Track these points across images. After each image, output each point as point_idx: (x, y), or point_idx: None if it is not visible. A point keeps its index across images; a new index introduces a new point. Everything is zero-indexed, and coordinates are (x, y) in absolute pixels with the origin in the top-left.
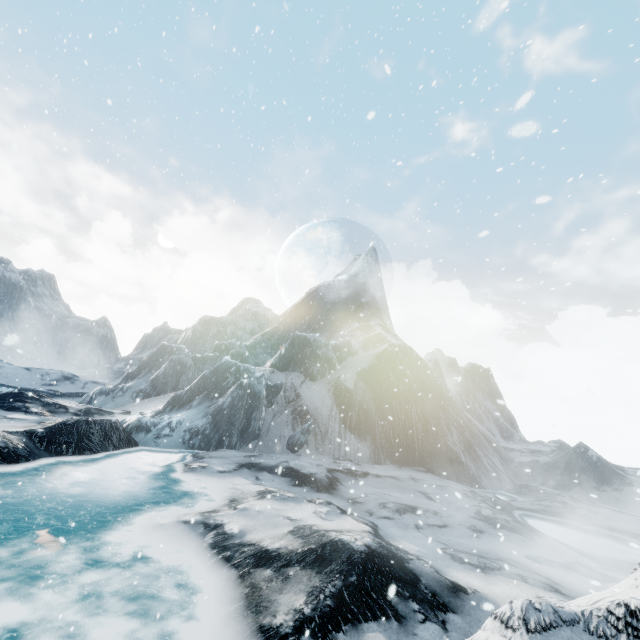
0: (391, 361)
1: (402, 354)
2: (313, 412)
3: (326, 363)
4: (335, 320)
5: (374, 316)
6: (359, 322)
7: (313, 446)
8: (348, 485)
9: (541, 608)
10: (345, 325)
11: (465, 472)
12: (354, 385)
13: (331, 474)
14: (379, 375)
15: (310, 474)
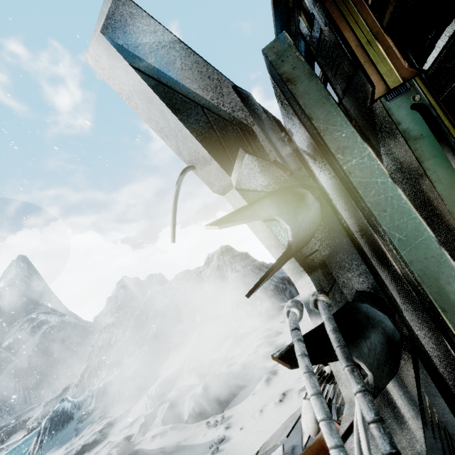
0: (50, 335)
1: (57, 327)
2: (1, 397)
3: (3, 362)
4: (5, 322)
5: (37, 306)
6: (25, 316)
7: (7, 415)
8: (27, 415)
9: (49, 400)
10: (14, 324)
11: None
12: (28, 363)
13: (17, 418)
14: (44, 347)
15: (2, 426)
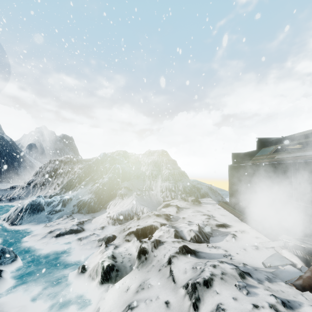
0: None
1: None
2: None
3: None
4: None
5: None
6: None
7: None
8: None
9: None
10: None
11: (24, 180)
12: None
13: None
14: None
15: None
